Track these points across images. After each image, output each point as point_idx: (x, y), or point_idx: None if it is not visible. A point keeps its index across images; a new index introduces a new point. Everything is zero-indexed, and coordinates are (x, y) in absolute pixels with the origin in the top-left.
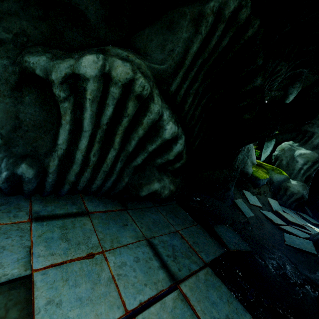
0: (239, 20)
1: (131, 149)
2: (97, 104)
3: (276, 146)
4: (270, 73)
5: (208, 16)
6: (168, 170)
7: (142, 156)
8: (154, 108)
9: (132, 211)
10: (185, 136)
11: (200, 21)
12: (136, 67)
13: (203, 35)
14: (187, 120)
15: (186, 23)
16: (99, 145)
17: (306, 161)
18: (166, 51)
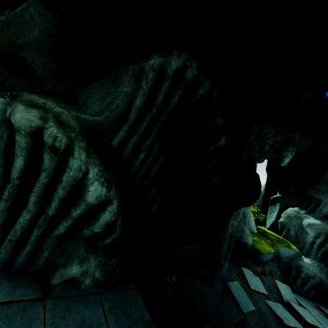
0: (186, 78)
1: (51, 213)
2: (2, 154)
3: (282, 212)
4: (257, 135)
5: (147, 72)
6: (99, 245)
7: (65, 223)
8: (73, 163)
9: (54, 301)
10: (119, 201)
11: (141, 76)
12: (53, 115)
13: (145, 90)
14: (138, 179)
15: (127, 78)
16: (8, 205)
17: (318, 233)
18: (105, 103)
